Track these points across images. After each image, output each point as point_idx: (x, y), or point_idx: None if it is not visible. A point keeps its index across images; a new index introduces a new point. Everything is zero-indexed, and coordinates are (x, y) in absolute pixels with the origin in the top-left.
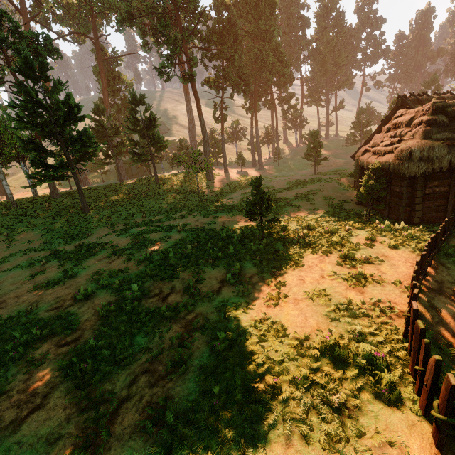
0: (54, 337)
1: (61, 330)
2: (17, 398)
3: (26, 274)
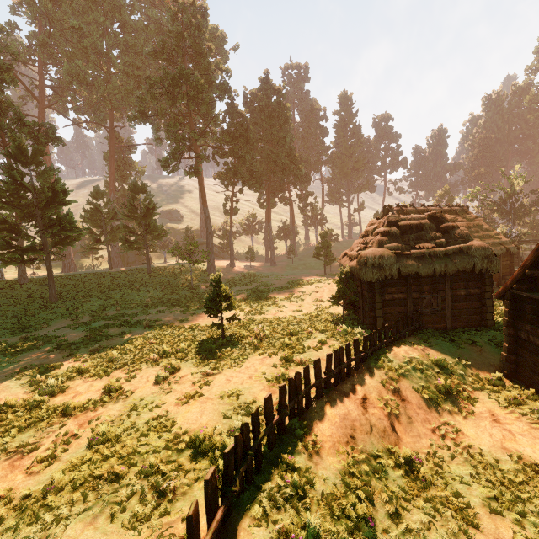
0: None
1: None
2: None
3: None
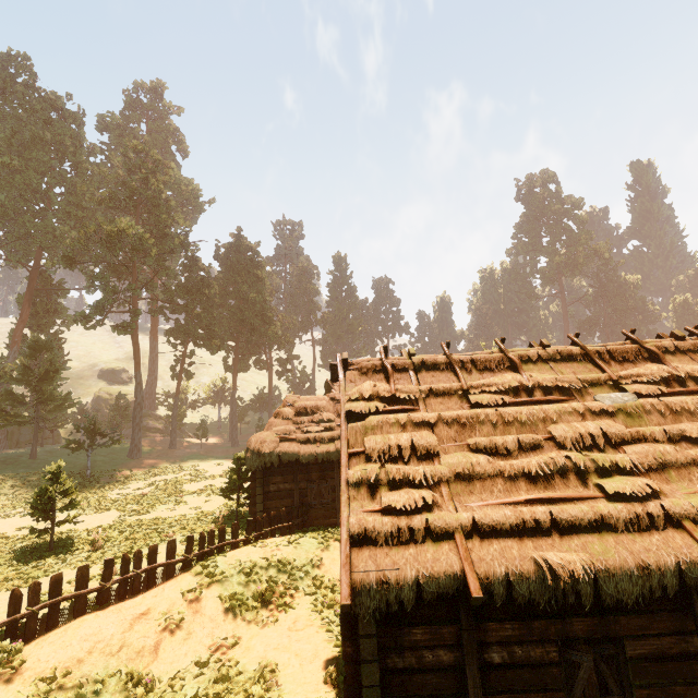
0: None
1: None
2: None
3: None
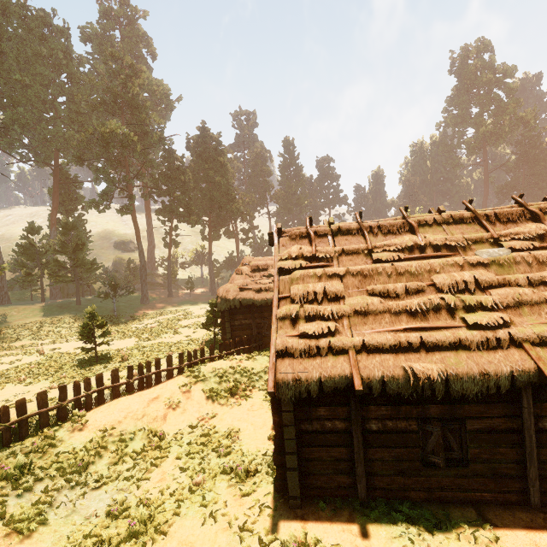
0: None
1: None
2: None
3: None
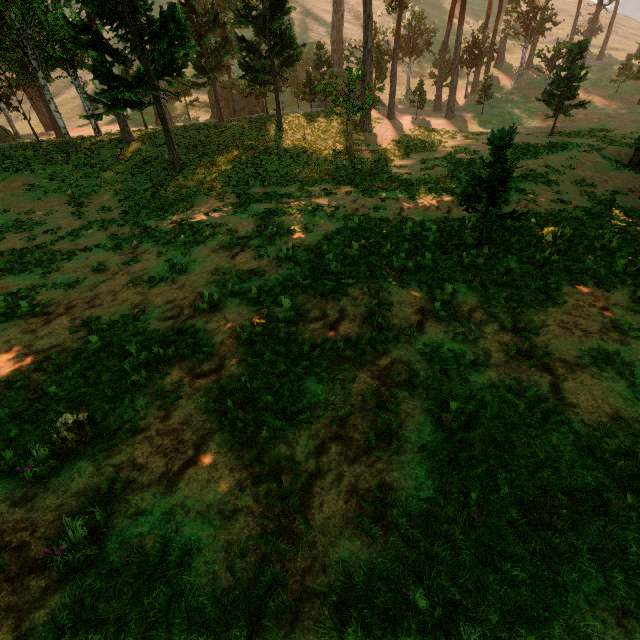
0: (183, 361)
1: (190, 353)
2: (159, 442)
3: (115, 260)
